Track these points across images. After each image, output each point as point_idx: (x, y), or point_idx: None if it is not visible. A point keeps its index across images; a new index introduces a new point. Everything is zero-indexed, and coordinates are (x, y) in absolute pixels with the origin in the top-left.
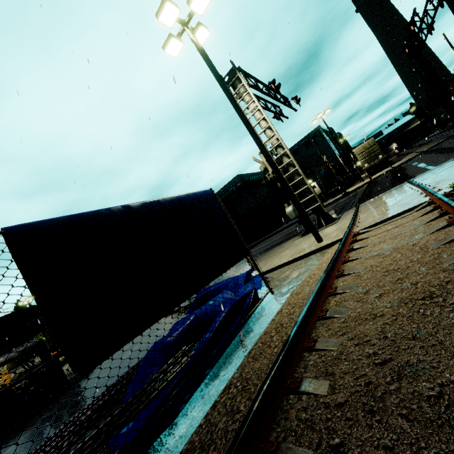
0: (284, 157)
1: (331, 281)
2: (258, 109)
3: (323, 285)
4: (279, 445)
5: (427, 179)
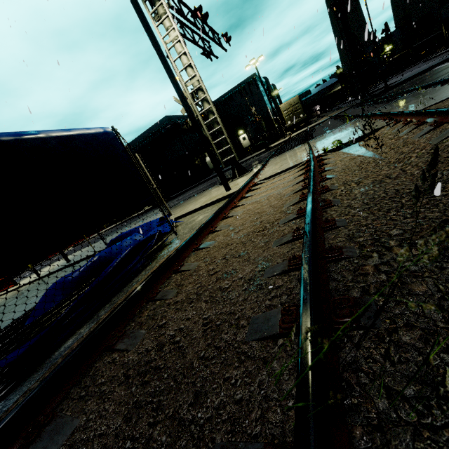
0: (205, 102)
1: (216, 222)
2: (179, 40)
3: (208, 225)
4: (126, 332)
5: (318, 141)
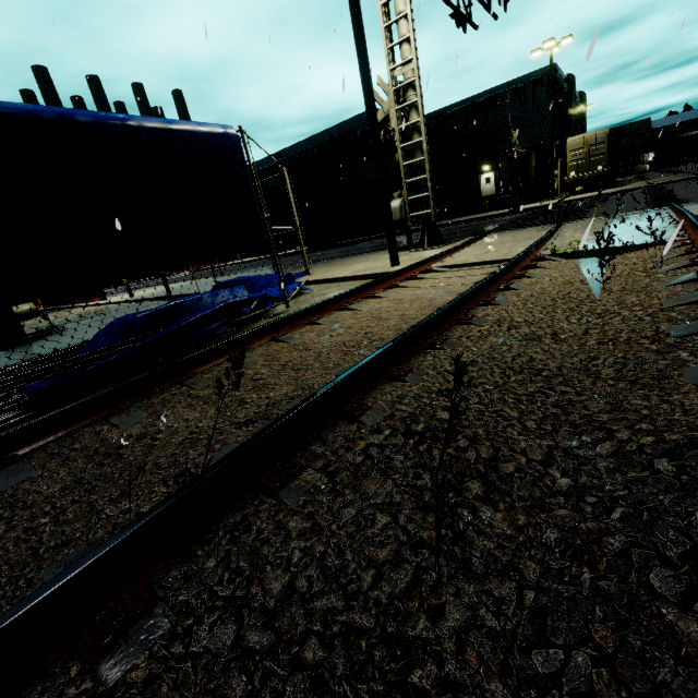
0: (414, 110)
1: (328, 311)
2: None
3: (313, 311)
4: (131, 408)
5: (573, 229)
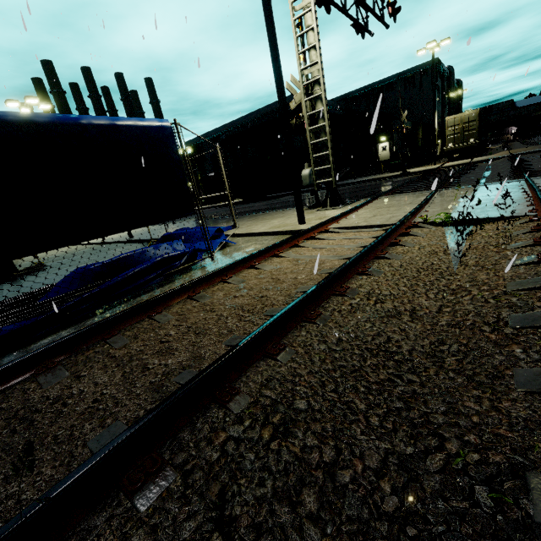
0: (319, 101)
1: (238, 270)
2: (310, 10)
3: (225, 271)
4: (57, 366)
5: (445, 196)
